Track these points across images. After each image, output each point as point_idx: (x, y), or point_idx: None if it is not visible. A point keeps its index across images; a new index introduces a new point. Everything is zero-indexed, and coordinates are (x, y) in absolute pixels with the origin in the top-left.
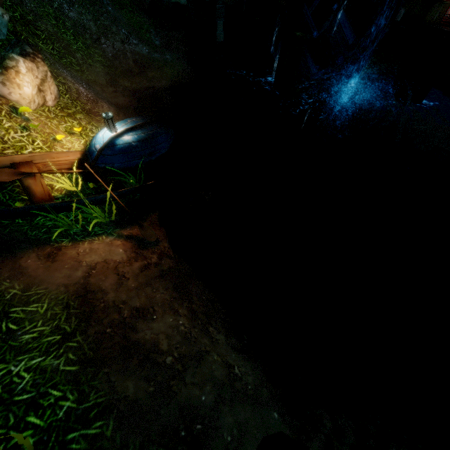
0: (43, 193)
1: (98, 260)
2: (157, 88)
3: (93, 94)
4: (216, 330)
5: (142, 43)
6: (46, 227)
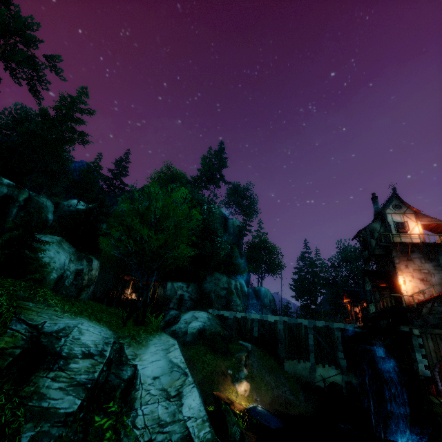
0: (232, 408)
1: None
2: (289, 413)
3: (260, 402)
4: None
5: (292, 395)
6: None
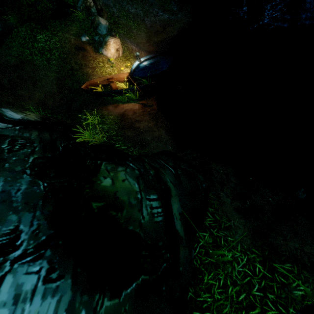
0: (115, 87)
1: (129, 108)
2: (170, 37)
3: (138, 48)
4: (162, 130)
5: (165, 13)
6: (116, 100)
